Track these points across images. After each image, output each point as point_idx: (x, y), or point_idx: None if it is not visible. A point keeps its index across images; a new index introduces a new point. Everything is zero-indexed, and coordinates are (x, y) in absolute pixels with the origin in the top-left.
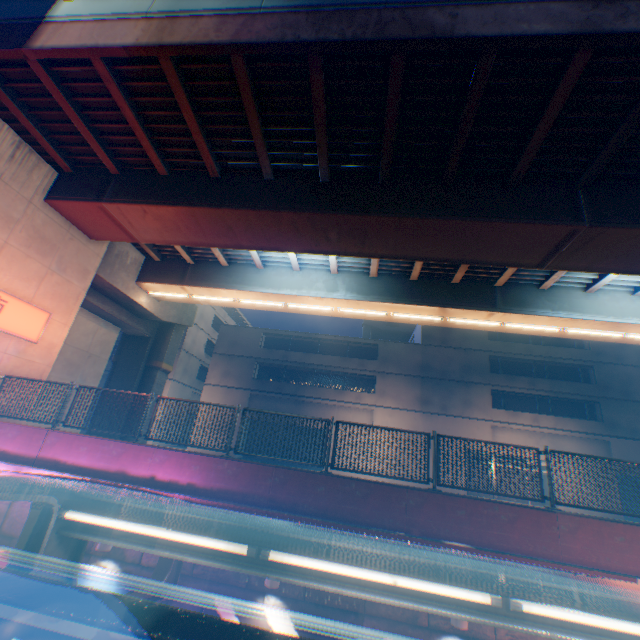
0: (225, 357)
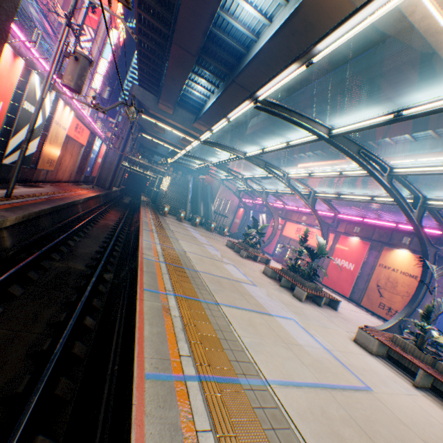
0: None
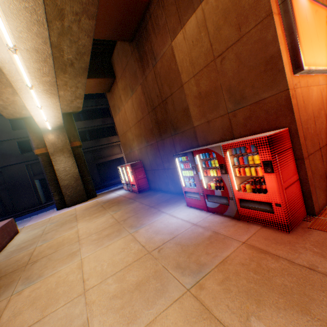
0: None
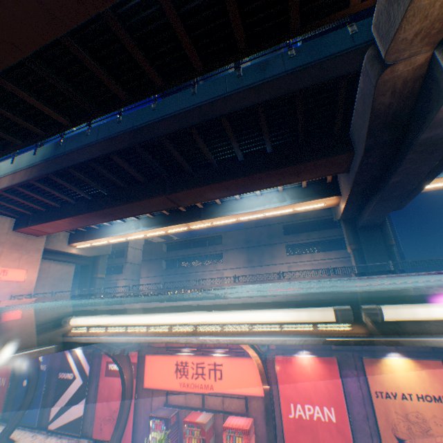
0: (148, 261)
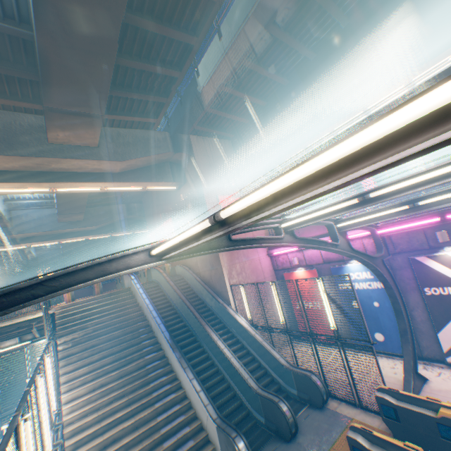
0: None
